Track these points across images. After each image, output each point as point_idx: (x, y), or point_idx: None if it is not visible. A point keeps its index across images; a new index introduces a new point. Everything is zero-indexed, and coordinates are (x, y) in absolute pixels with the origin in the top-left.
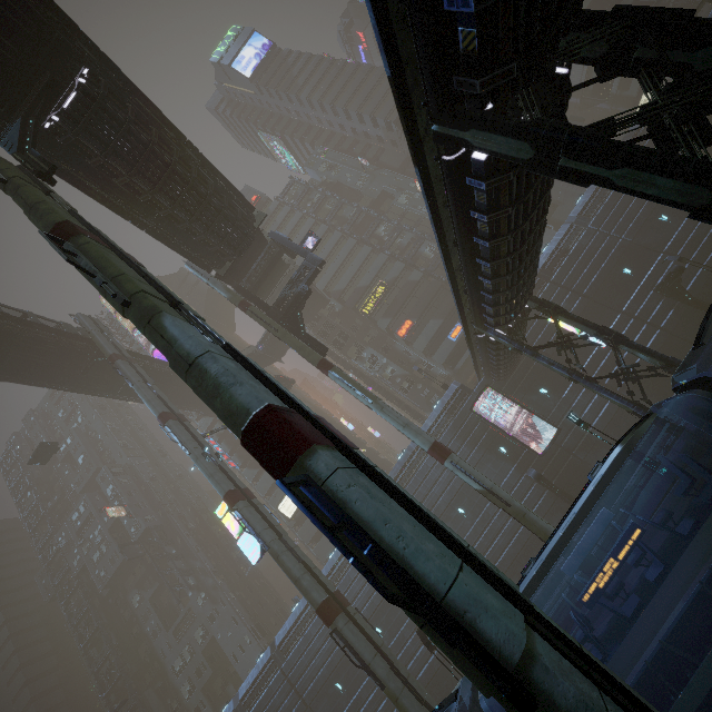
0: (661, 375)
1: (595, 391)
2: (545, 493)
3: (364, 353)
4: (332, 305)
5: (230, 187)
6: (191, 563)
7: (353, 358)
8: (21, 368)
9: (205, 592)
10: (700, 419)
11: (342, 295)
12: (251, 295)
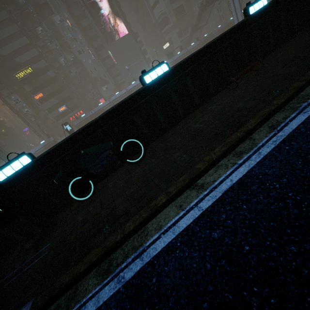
0: None
1: None
2: None
3: (12, 96)
4: None
5: None
6: None
7: (4, 95)
8: None
9: None
10: None
11: (2, 57)
12: None
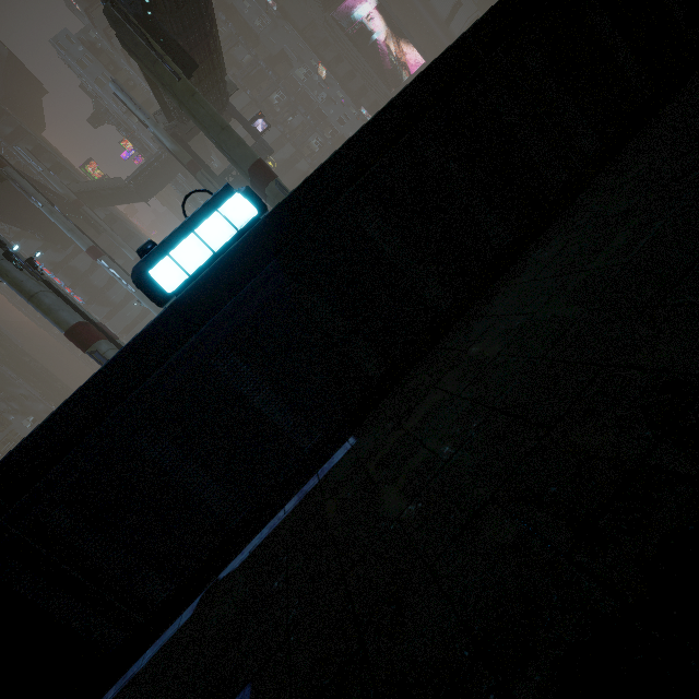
0: None
1: None
2: None
3: None
4: (209, 158)
5: (219, 50)
6: (11, 391)
7: None
8: None
9: (34, 416)
10: None
11: None
12: (195, 154)
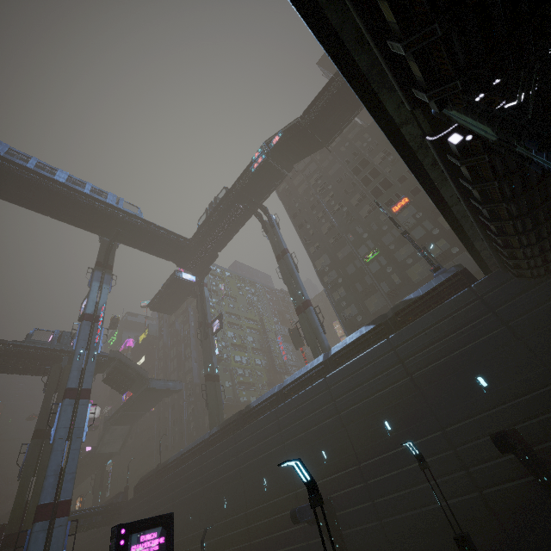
0: None
1: None
2: None
3: None
4: None
5: None
6: None
7: None
8: (22, 183)
9: None
10: None
11: None
12: None
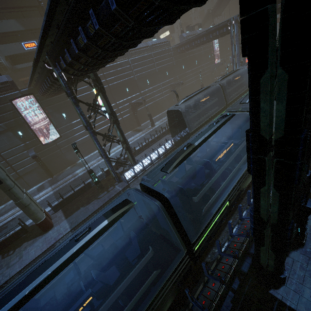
0: (119, 143)
1: (93, 138)
2: (34, 162)
3: None
4: None
5: None
6: None
7: None
8: None
9: None
10: (142, 203)
11: None
12: None
